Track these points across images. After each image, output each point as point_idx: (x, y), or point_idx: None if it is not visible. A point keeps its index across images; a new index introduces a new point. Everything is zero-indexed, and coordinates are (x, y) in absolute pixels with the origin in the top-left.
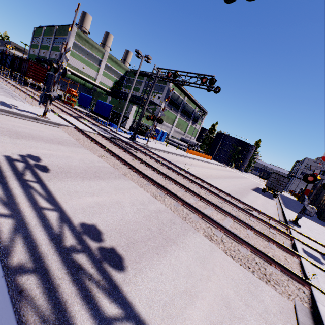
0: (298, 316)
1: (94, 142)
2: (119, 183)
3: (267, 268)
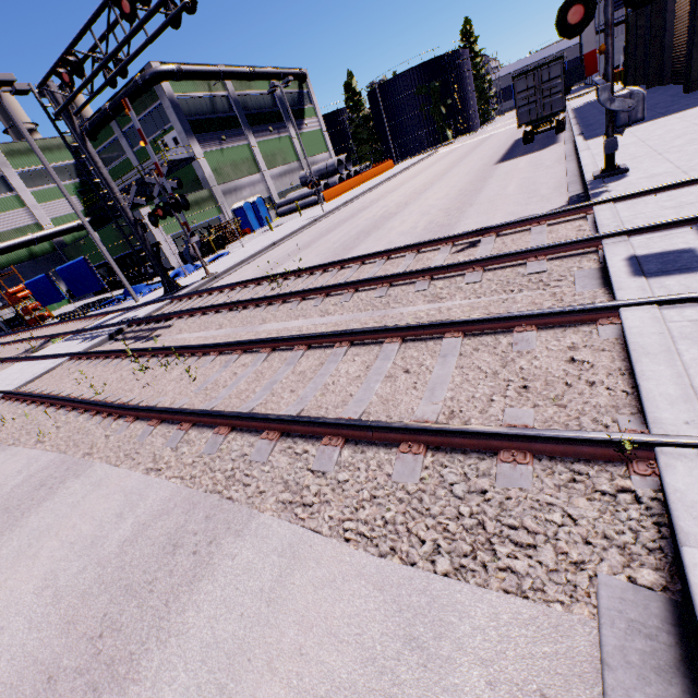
0: None
1: (35, 405)
2: (46, 511)
3: (488, 489)
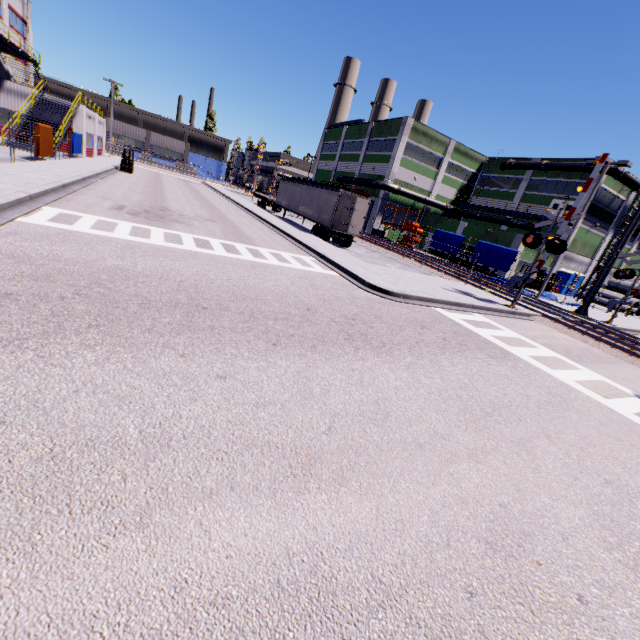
0: None
1: (609, 346)
2: None
3: None
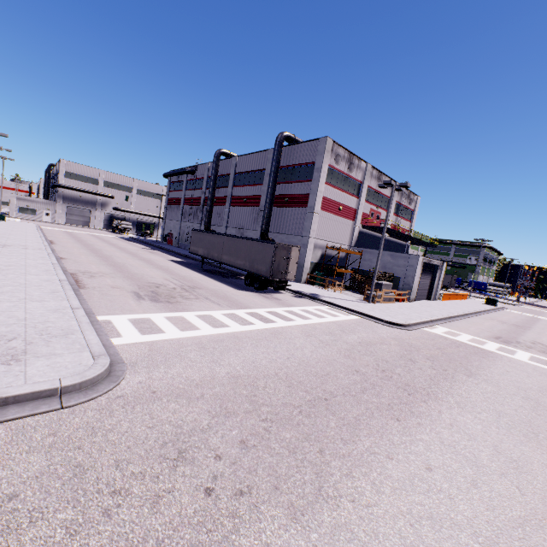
0: None
1: (543, 308)
2: None
3: None
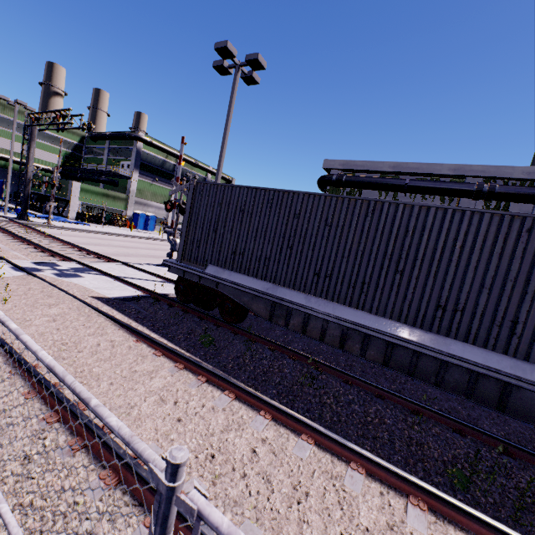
0: None
1: None
2: None
3: None
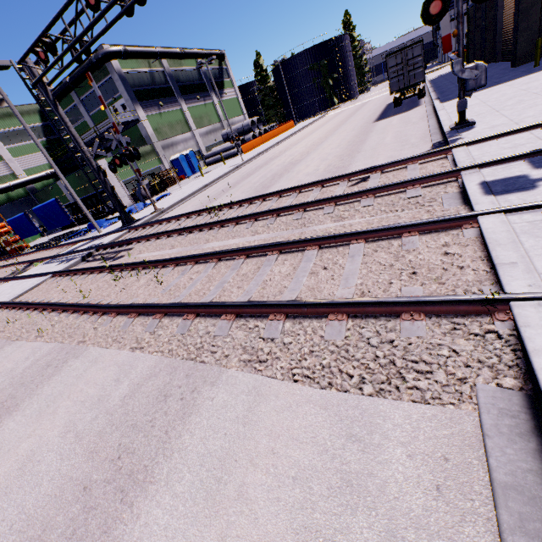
0: (490, 464)
1: (30, 310)
2: (56, 383)
3: (395, 339)
